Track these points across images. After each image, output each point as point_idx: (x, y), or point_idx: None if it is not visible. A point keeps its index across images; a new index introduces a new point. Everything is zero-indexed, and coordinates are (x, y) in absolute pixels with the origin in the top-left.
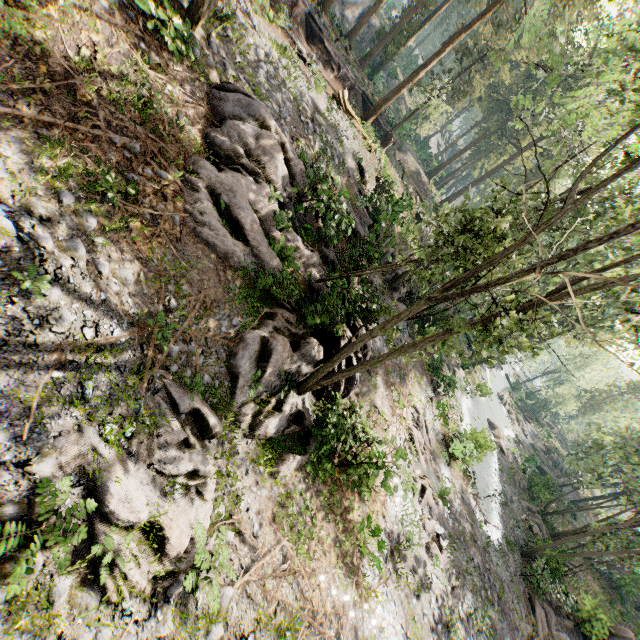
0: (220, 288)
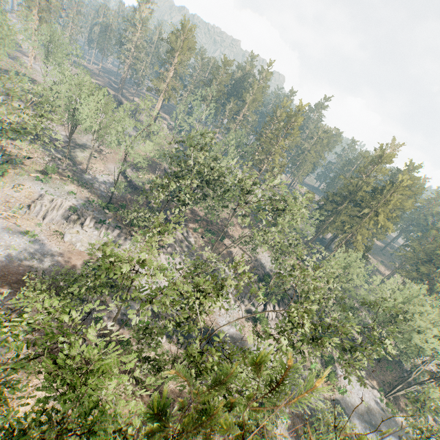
0: (246, 287)
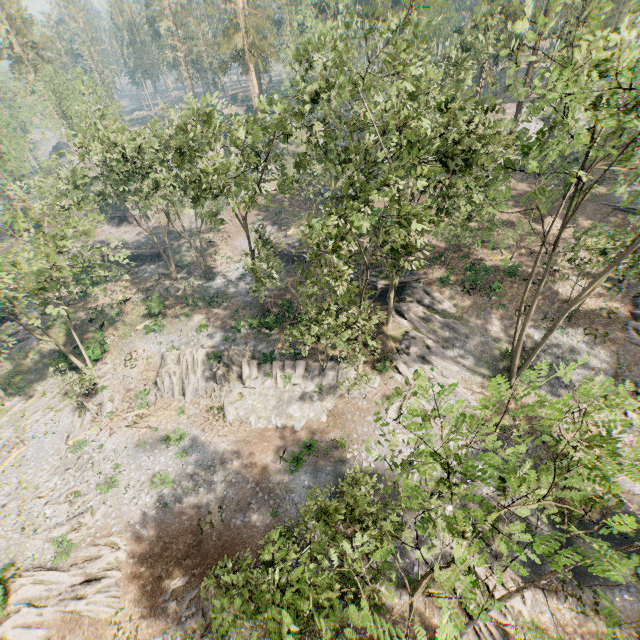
0: None
